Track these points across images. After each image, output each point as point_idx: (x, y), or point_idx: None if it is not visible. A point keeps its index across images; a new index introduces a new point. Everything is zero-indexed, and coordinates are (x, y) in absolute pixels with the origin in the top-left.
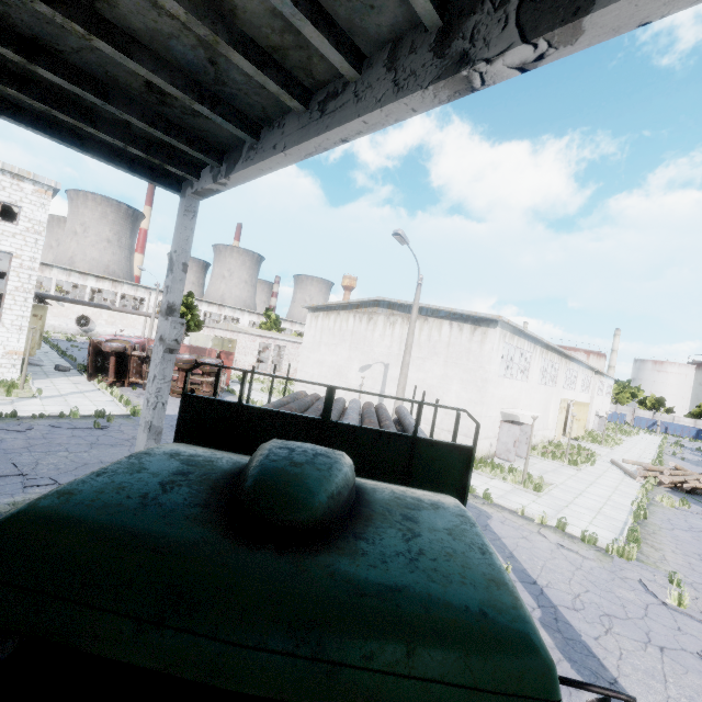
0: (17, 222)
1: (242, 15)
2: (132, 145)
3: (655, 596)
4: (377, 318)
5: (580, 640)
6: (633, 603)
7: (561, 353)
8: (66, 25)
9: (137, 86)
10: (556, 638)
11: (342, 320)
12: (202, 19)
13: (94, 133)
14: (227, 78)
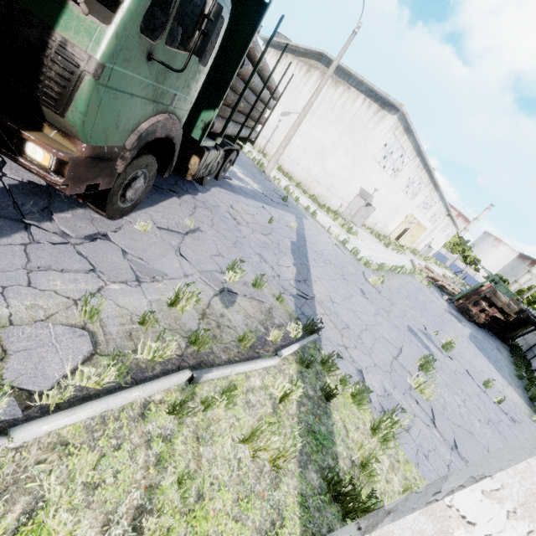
0: None
1: None
2: None
3: (365, 276)
4: (314, 73)
5: (306, 254)
6: (349, 270)
7: (432, 179)
8: None
9: None
10: (294, 247)
11: (286, 64)
12: None
13: None
14: None
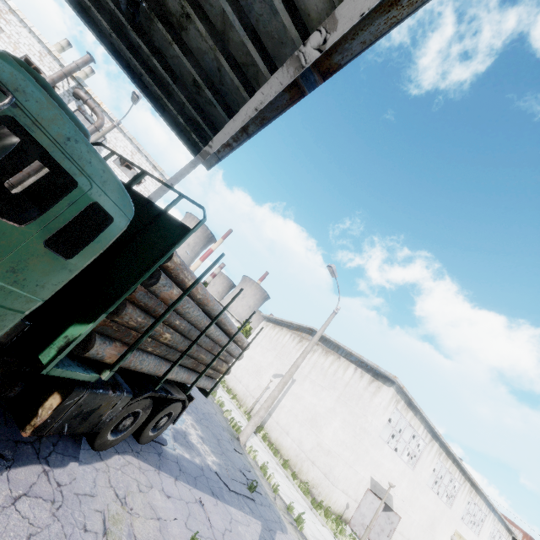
0: (139, 185)
1: (232, 44)
2: (180, 115)
3: None
4: (305, 342)
5: None
6: None
7: (465, 474)
8: (166, 36)
9: (190, 81)
10: None
11: (282, 334)
12: (212, 37)
13: (167, 103)
14: (224, 81)
